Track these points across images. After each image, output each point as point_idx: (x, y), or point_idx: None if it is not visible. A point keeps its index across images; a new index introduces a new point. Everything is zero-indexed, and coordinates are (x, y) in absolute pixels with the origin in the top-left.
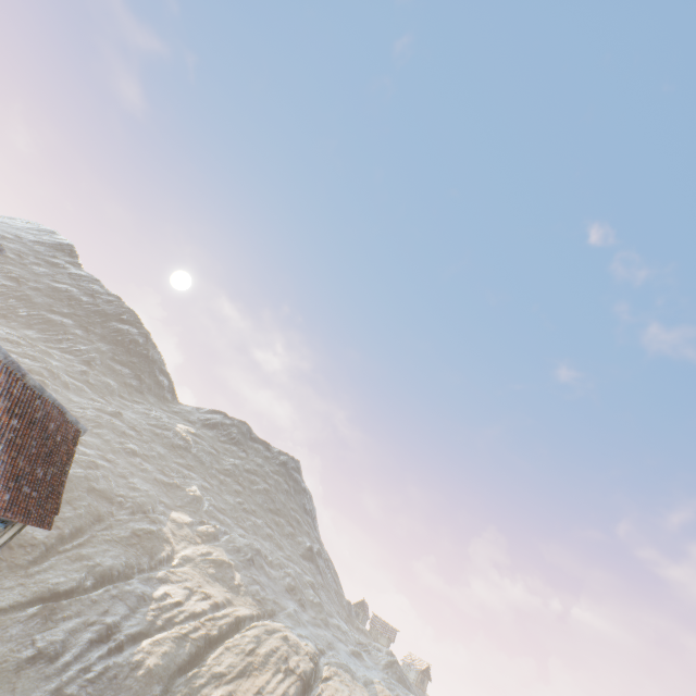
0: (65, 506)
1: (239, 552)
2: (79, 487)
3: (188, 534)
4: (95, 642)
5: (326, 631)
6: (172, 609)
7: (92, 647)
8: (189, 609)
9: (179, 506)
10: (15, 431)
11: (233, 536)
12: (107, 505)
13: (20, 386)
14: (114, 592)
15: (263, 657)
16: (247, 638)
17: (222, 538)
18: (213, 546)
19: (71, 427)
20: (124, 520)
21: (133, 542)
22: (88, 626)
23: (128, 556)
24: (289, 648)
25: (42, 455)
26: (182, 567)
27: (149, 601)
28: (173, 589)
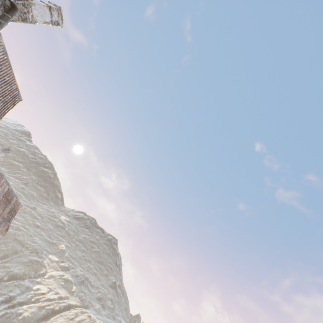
0: (3, 244)
1: (77, 277)
2: (10, 237)
3: (55, 265)
4: (3, 302)
5: (113, 321)
6: (40, 295)
7: (2, 304)
8: (48, 296)
9: (54, 253)
10: (3, 201)
11: (76, 270)
12: (21, 247)
13: (7, 188)
14: (16, 283)
15: (77, 321)
16: (71, 313)
17: (71, 270)
18: (66, 273)
19: (18, 204)
20: (27, 254)
21: (29, 264)
22: (2, 295)
23: (25, 270)
24: (90, 320)
25: (8, 210)
26: (49, 279)
27: (30, 290)
28: (42, 287)
